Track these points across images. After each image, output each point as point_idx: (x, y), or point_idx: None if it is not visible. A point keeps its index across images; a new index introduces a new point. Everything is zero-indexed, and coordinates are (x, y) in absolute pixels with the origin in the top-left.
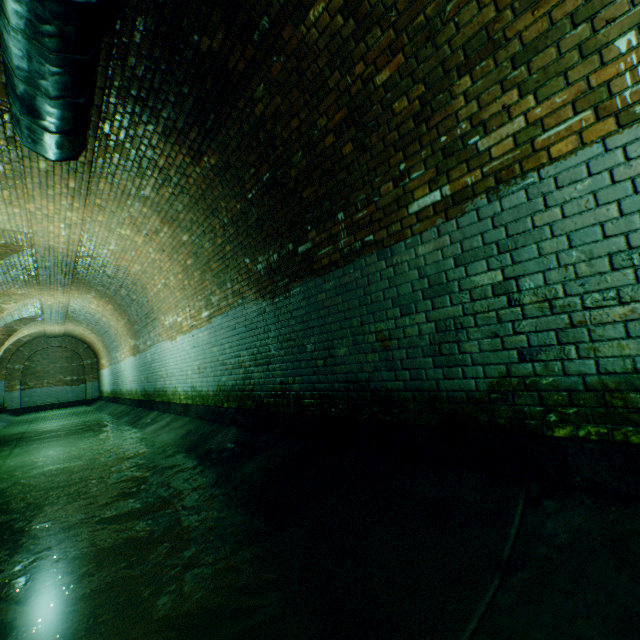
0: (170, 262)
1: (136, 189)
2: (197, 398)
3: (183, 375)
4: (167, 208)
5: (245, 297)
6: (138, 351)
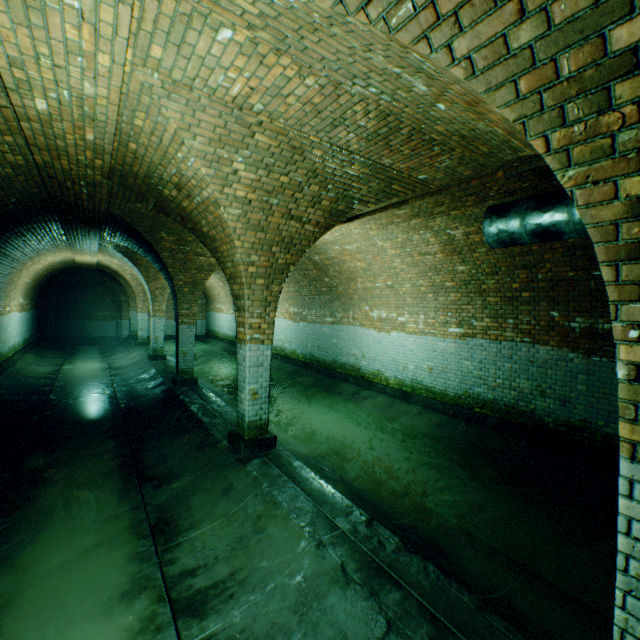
0: (416, 275)
1: (444, 228)
2: (422, 390)
3: (397, 365)
4: (462, 246)
5: (538, 340)
6: (303, 319)
